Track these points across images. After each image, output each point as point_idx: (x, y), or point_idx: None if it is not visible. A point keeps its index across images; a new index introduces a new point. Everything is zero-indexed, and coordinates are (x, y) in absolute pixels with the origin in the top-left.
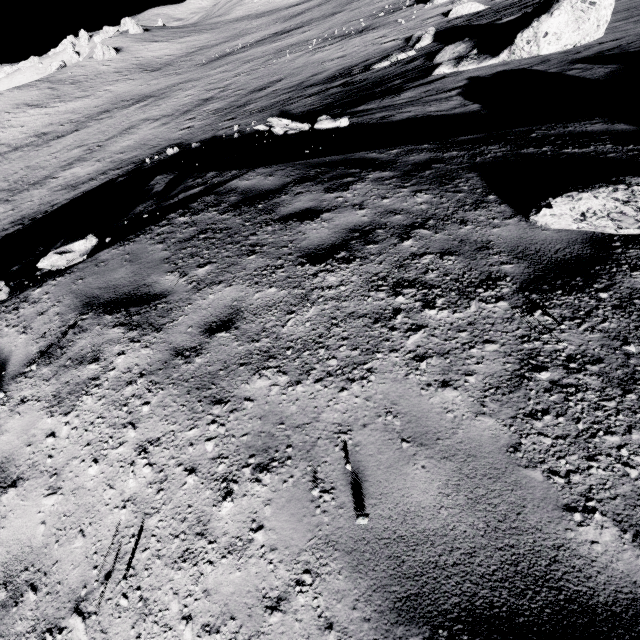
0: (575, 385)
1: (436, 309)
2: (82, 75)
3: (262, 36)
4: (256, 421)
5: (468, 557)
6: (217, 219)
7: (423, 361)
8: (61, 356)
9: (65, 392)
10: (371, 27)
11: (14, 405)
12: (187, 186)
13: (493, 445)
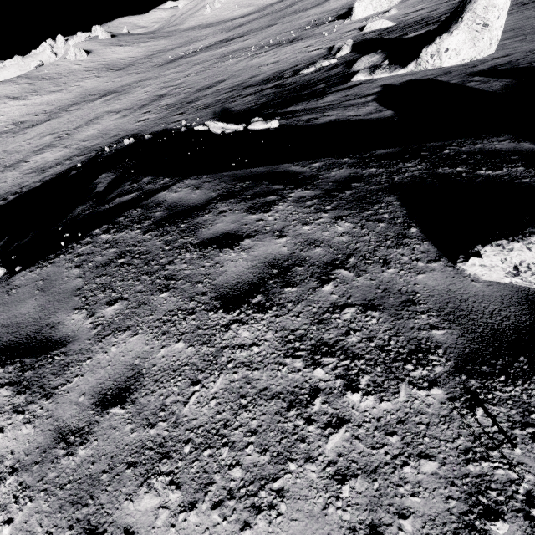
0: None
1: (360, 393)
2: (57, 73)
3: (210, 43)
4: None
5: None
6: (138, 239)
7: (345, 483)
8: None
9: None
10: (300, 38)
11: None
12: (123, 190)
13: None
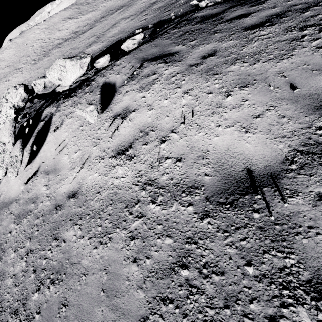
0: None
1: None
2: None
3: None
4: (236, 76)
5: None
6: (192, 27)
7: (321, 48)
8: (138, 76)
9: (144, 85)
10: None
11: (124, 93)
12: (165, 27)
13: None
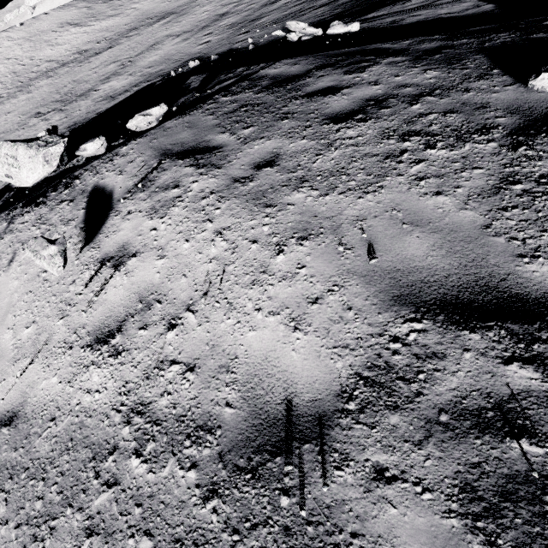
0: (542, 192)
1: (436, 149)
2: None
3: None
4: (297, 215)
5: (444, 278)
6: (253, 97)
7: (422, 181)
8: (151, 186)
9: (158, 206)
10: None
11: (124, 215)
12: (221, 80)
13: (470, 225)
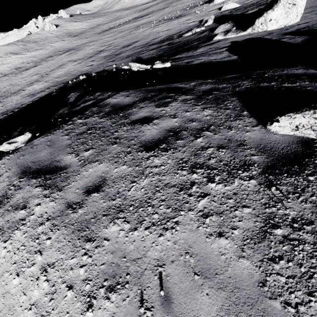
0: (298, 239)
1: (215, 183)
2: (39, 38)
3: (128, 19)
4: (110, 255)
5: None
6: (98, 121)
7: (207, 218)
8: (6, 203)
9: (6, 227)
10: (182, 15)
11: None
12: (85, 100)
13: (249, 280)
